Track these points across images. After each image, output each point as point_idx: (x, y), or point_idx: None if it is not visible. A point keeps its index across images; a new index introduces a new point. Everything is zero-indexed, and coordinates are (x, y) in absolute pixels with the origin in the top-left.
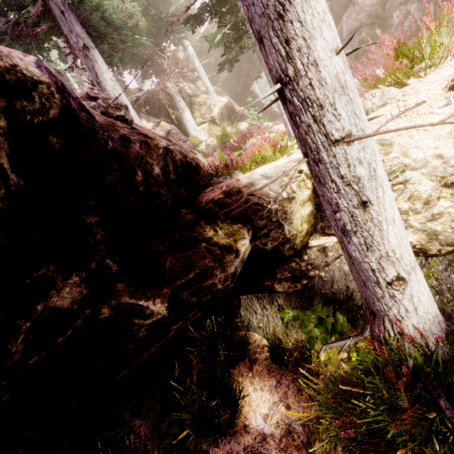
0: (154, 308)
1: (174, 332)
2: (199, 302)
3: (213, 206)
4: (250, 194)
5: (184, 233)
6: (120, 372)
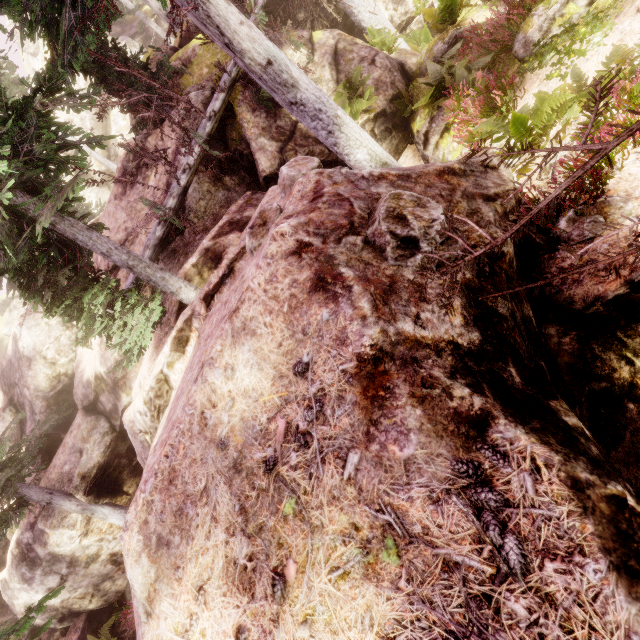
0: None
1: None
2: None
3: (604, 309)
4: None
5: (586, 387)
6: None
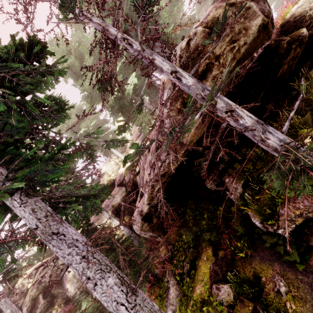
0: (285, 38)
1: (292, 54)
2: (298, 39)
3: (277, 36)
4: (294, 18)
5: None
6: (280, 68)
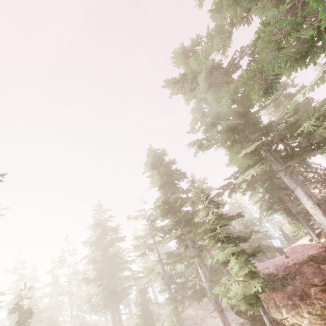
0: None
1: None
2: None
3: None
4: None
5: None
6: None
